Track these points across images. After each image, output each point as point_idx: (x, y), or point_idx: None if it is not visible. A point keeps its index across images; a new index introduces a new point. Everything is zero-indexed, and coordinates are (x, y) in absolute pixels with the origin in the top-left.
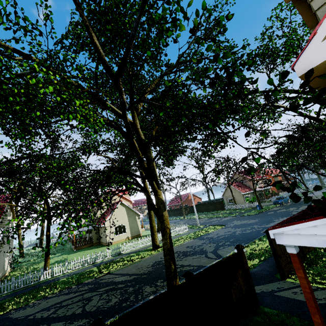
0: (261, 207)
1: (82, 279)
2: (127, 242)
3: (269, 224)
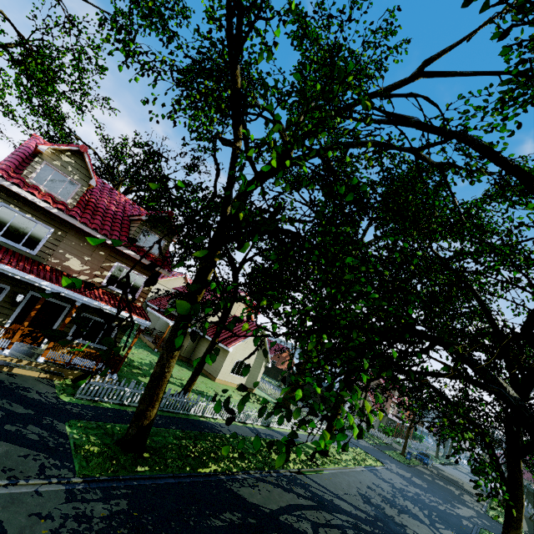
0: (404, 453)
1: (273, 463)
2: None
3: (457, 509)
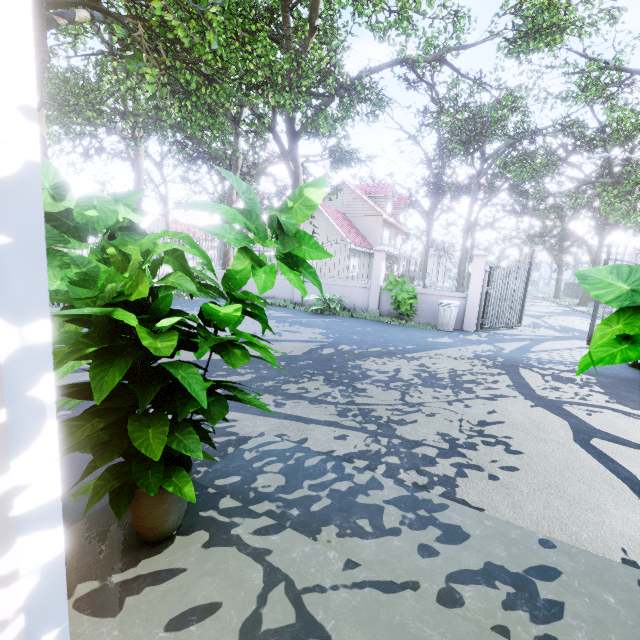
0: None
1: None
2: None
3: None
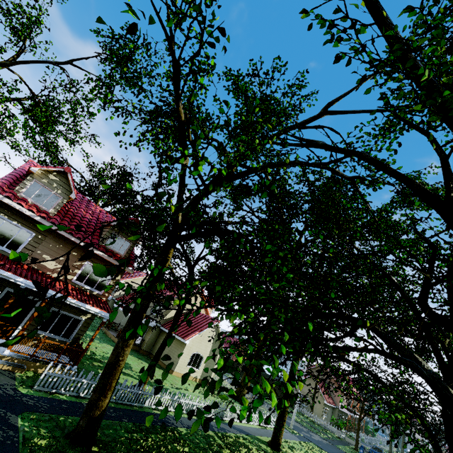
0: (357, 447)
1: None
2: (201, 389)
3: None
